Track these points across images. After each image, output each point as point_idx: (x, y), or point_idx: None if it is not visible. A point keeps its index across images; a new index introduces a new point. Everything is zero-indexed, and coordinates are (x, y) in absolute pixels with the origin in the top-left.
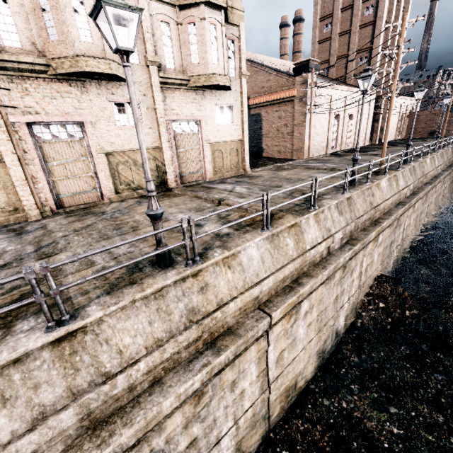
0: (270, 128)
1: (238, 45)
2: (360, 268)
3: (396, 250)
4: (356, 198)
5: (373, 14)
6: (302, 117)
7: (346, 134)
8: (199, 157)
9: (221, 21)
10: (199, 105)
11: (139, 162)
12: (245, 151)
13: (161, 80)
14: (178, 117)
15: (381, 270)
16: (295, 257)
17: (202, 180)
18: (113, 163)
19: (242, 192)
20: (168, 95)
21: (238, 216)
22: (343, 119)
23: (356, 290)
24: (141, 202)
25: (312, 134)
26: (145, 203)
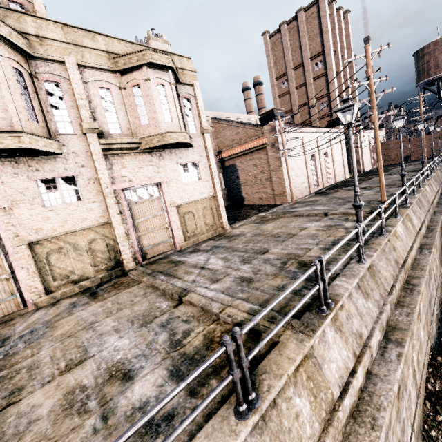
0: (247, 176)
1: (195, 103)
2: (412, 366)
3: (436, 307)
4: (377, 262)
5: (323, 67)
6: (277, 161)
7: (325, 171)
8: (165, 224)
9: (170, 80)
10: (156, 167)
11: (81, 245)
12: (220, 208)
13: (104, 147)
14: (131, 183)
15: (430, 345)
16: (319, 437)
17: (171, 251)
18: (42, 254)
19: (217, 267)
20: (115, 161)
21: (201, 338)
22: (319, 158)
23: (416, 404)
24: (76, 304)
25: (291, 177)
26: (79, 307)
